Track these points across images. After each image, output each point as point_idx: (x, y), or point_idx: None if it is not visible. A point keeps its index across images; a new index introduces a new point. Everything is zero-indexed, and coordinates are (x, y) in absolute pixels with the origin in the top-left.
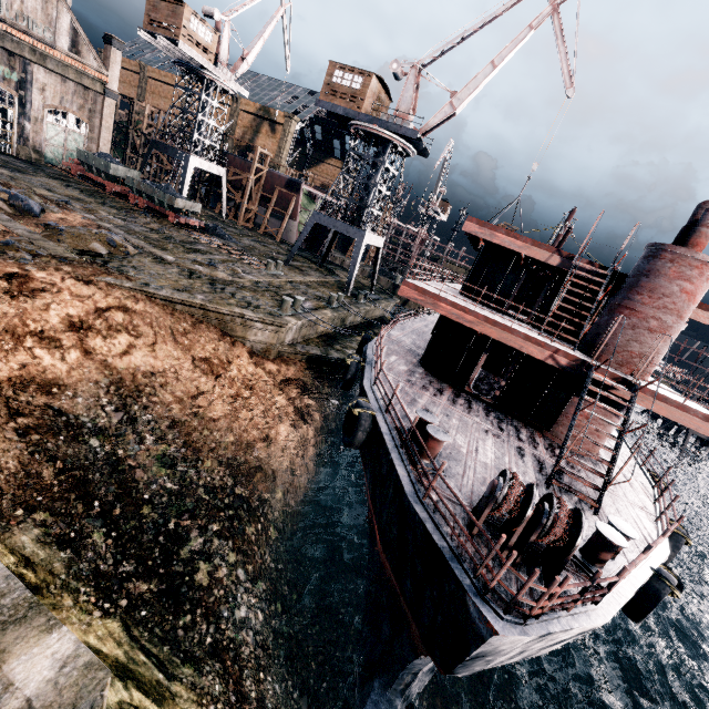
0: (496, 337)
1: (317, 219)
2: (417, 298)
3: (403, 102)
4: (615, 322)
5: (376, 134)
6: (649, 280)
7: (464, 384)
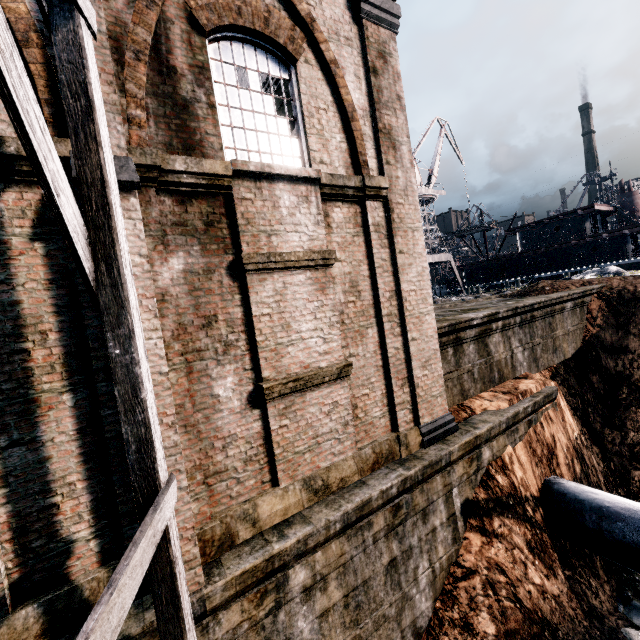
0: None
1: (428, 260)
2: None
3: (417, 179)
4: (637, 216)
5: (424, 199)
6: (636, 202)
7: (635, 256)
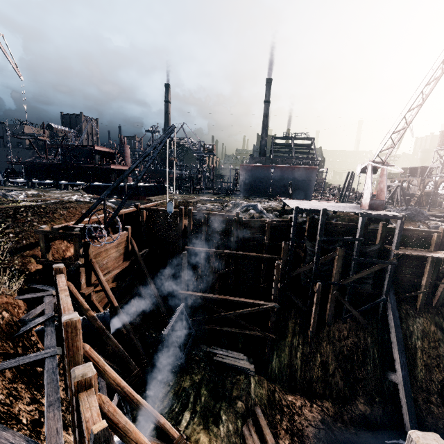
0: (124, 169)
1: None
2: (114, 167)
3: None
4: (125, 159)
5: None
6: (126, 151)
7: None
